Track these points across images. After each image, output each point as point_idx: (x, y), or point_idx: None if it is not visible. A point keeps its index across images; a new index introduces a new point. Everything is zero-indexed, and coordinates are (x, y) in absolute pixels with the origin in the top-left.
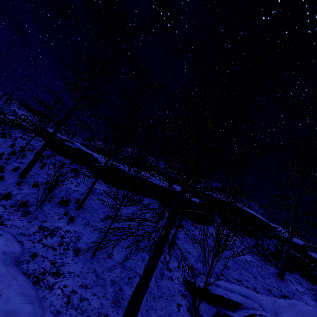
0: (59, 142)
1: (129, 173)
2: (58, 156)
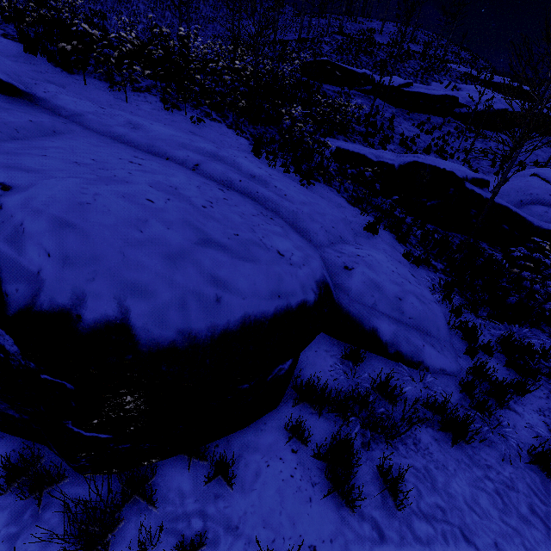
0: (415, 94)
1: (511, 110)
2: (425, 117)
